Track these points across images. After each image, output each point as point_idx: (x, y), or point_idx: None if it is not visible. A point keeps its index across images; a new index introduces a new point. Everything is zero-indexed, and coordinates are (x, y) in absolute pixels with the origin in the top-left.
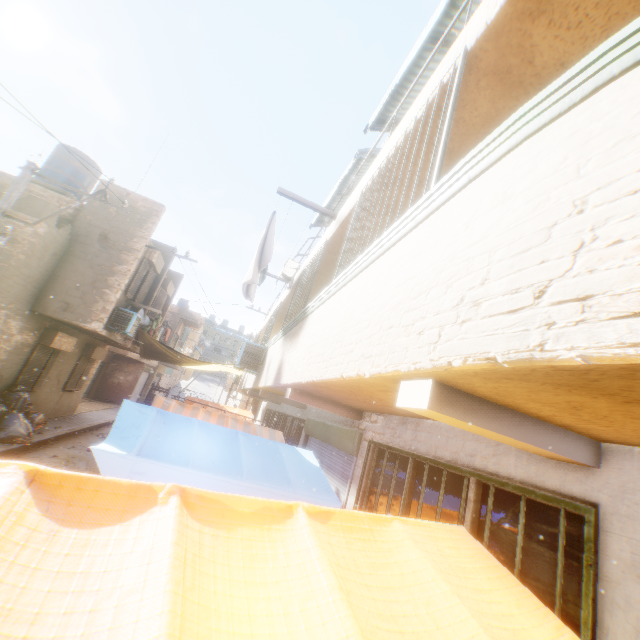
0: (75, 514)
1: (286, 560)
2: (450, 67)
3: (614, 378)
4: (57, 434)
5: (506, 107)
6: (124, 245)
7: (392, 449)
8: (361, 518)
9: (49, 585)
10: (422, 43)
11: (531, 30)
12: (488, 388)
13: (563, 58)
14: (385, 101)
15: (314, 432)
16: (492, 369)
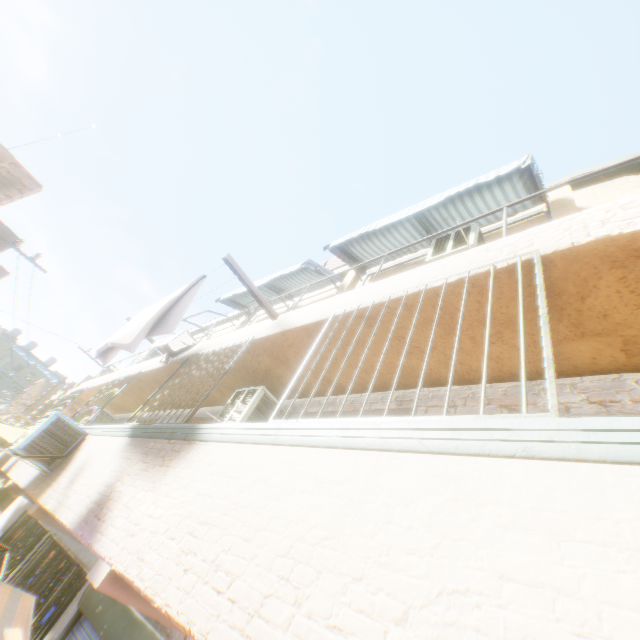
0: None
1: None
2: (513, 257)
3: None
4: None
5: (534, 320)
6: None
7: None
8: None
9: None
10: (414, 212)
11: (604, 273)
12: None
13: (610, 310)
14: (356, 235)
15: (100, 616)
16: None
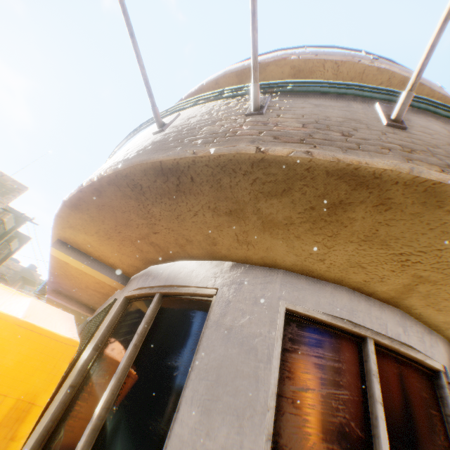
0: None
1: None
2: None
3: (69, 218)
4: None
5: None
6: None
7: (92, 318)
8: (13, 290)
9: None
10: None
11: None
12: (71, 239)
13: None
14: None
15: None
16: (56, 222)
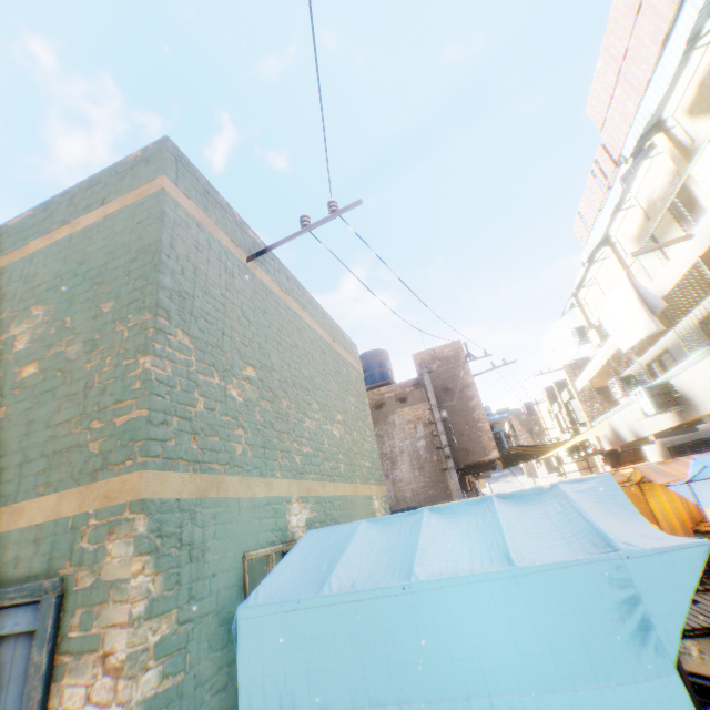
0: None
1: None
2: None
3: None
4: None
5: None
6: (461, 386)
7: None
8: None
9: None
10: (669, 78)
11: None
12: None
13: None
14: (636, 132)
15: None
16: None
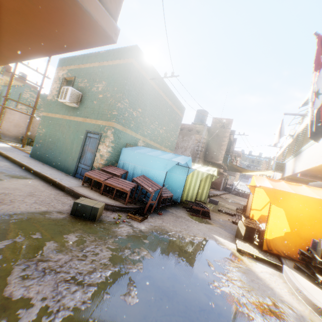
0: (272, 181)
1: (301, 188)
2: None
3: None
4: (211, 195)
5: None
6: (223, 136)
7: None
8: (316, 188)
9: (274, 184)
10: None
11: None
12: None
13: None
14: None
15: None
16: None
